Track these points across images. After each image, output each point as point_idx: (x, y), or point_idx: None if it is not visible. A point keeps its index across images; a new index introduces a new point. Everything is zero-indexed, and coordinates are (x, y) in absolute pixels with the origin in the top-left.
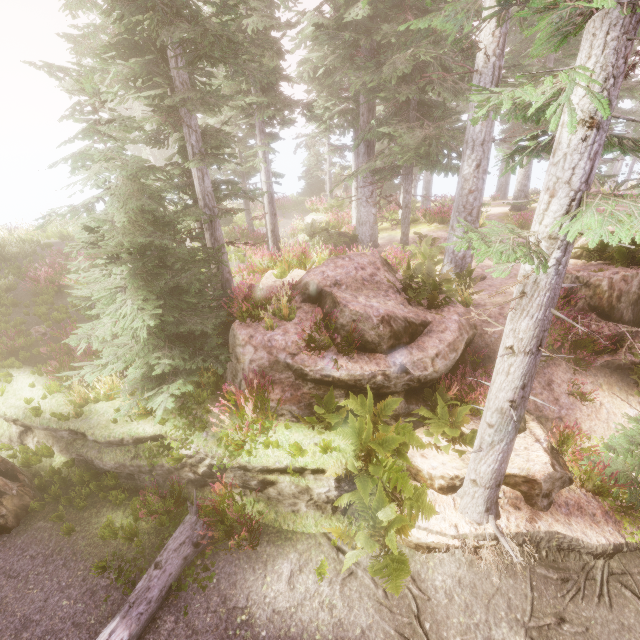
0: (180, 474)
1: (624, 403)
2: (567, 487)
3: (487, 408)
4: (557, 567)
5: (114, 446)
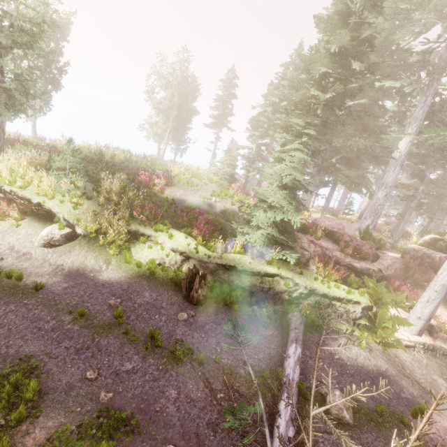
0: (281, 296)
1: (445, 310)
2: (441, 332)
3: (435, 284)
4: (443, 361)
5: (249, 275)
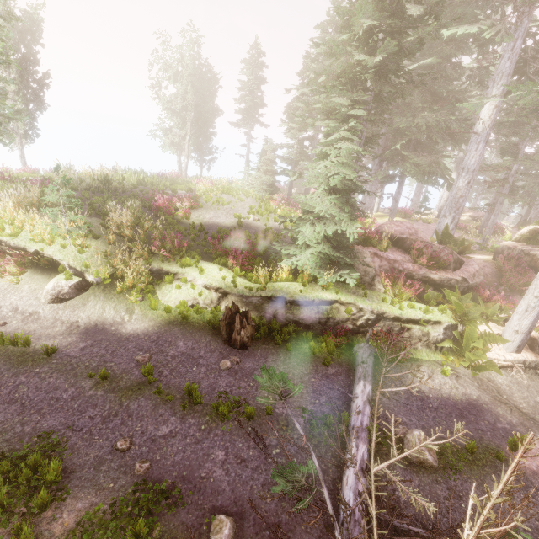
0: (343, 325)
1: None
2: None
3: (534, 288)
4: None
5: (302, 306)
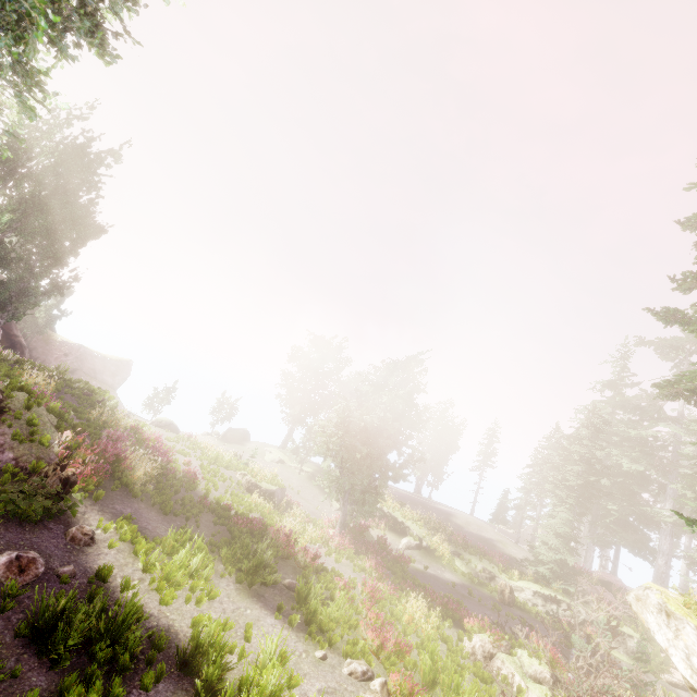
0: (568, 619)
1: None
2: None
3: None
4: None
5: (541, 597)
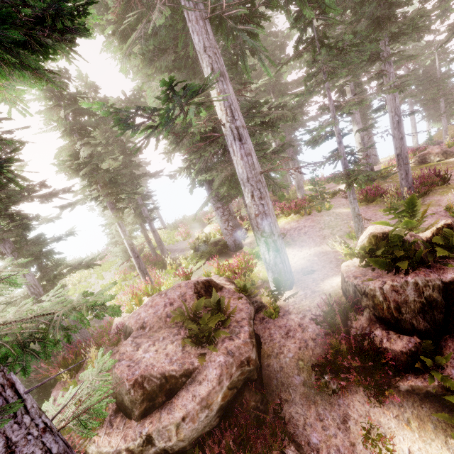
0: None
1: (443, 451)
2: None
3: None
4: None
5: None
